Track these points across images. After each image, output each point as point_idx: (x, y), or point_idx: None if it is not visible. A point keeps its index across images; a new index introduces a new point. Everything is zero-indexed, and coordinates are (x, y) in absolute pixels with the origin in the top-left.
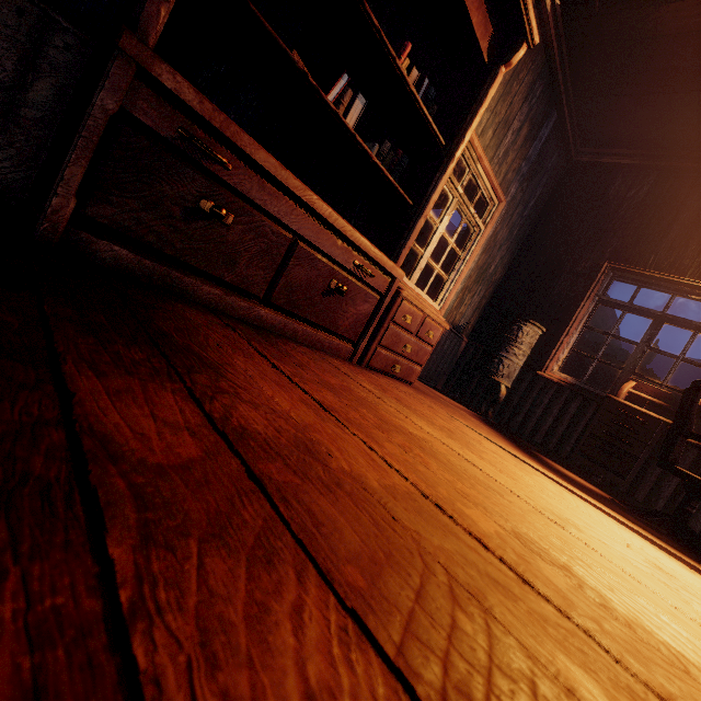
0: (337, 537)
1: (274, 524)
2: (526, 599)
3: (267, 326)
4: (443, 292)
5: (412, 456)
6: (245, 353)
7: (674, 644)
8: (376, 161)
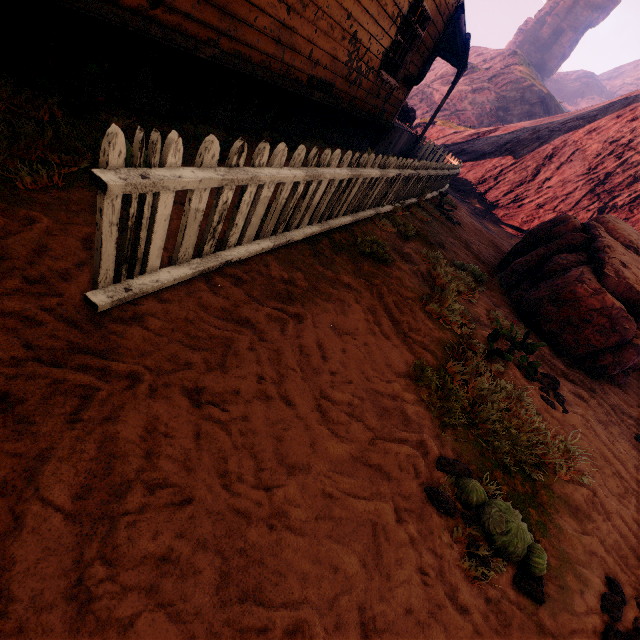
0: None
1: None
2: None
3: None
4: None
5: None
6: None
7: None
8: None
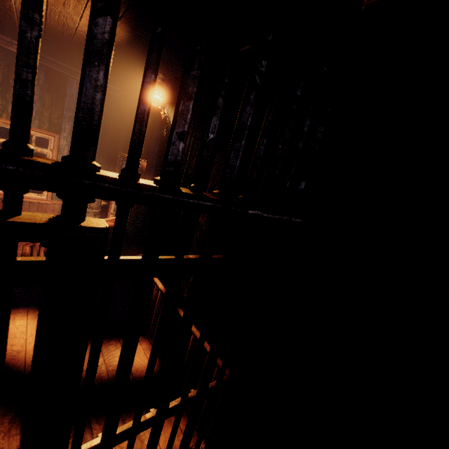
0: None
1: None
2: None
3: None
4: None
5: None
6: None
7: None
8: None
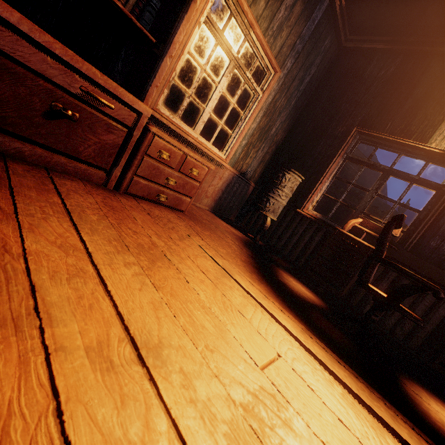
0: None
1: None
2: None
3: None
4: (228, 145)
5: None
6: None
7: None
8: None
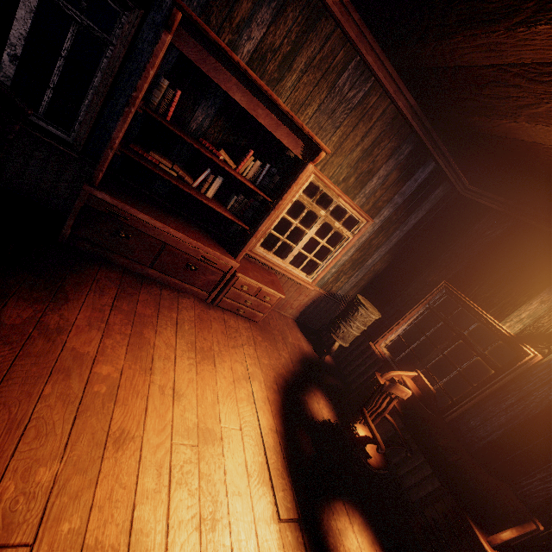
0: (28, 347)
1: (15, 340)
2: (67, 380)
3: (153, 278)
4: (316, 271)
5: (117, 346)
6: (98, 294)
7: (115, 418)
8: (218, 211)
